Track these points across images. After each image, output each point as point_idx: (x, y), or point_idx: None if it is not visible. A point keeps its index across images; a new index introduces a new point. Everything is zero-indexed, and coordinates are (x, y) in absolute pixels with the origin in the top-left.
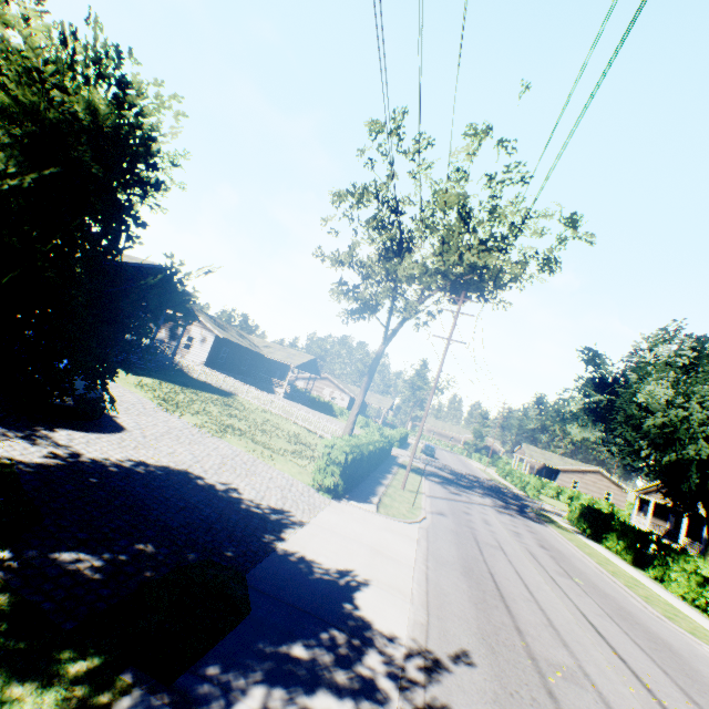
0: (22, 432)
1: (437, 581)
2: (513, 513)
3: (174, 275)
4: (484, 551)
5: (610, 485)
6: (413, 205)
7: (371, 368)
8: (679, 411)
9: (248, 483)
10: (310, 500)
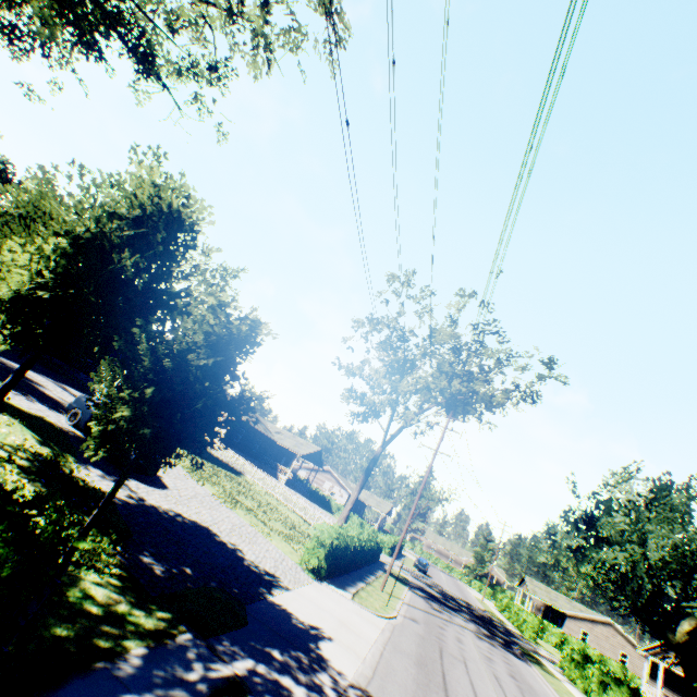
0: (113, 477)
1: (389, 658)
2: (495, 643)
3: (251, 397)
4: (445, 657)
5: (626, 644)
6: (416, 336)
7: (369, 466)
8: (635, 547)
9: (250, 548)
10: (297, 574)
